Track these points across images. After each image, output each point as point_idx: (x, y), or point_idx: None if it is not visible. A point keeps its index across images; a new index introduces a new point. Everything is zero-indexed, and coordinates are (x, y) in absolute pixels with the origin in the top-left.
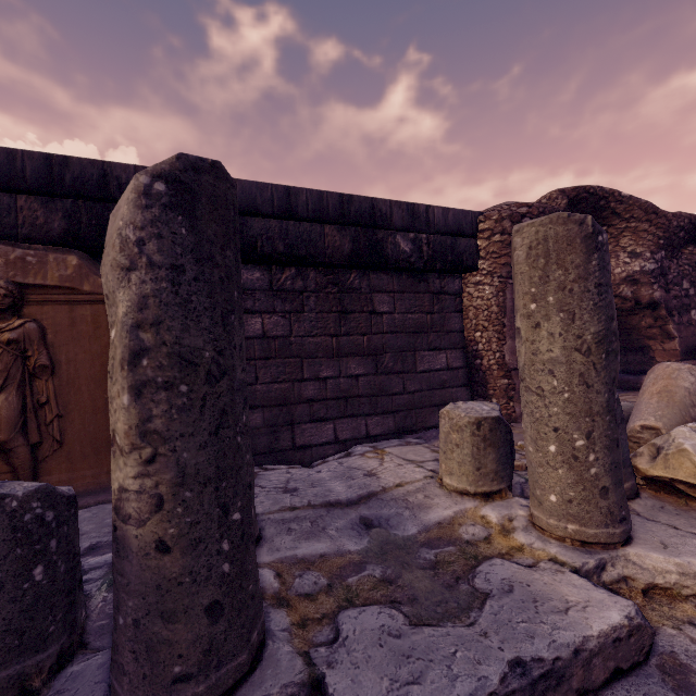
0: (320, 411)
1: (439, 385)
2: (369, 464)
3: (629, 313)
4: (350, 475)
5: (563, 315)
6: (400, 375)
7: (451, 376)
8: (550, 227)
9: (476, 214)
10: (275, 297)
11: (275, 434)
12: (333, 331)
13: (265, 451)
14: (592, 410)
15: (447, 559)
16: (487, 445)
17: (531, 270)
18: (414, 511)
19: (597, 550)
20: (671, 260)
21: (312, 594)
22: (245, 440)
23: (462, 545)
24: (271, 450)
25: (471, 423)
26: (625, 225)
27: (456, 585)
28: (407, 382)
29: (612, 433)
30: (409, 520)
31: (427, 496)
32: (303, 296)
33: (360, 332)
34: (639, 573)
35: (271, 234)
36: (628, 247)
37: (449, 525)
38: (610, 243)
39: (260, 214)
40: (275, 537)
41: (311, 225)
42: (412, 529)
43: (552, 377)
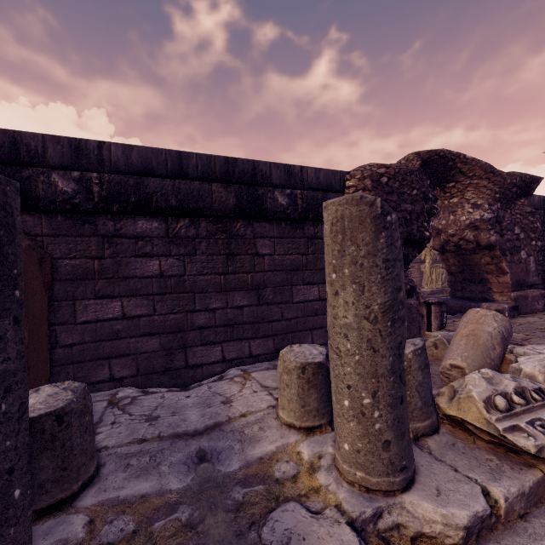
0: (209, 336)
1: (312, 313)
2: (231, 390)
3: (472, 252)
4: (210, 402)
5: (355, 287)
6: (279, 305)
7: (323, 306)
8: (346, 207)
9: (344, 173)
10: (171, 243)
11: (171, 356)
12: (221, 270)
13: (162, 370)
14: (377, 372)
15: (252, 500)
16: (311, 386)
17: (332, 243)
18: (244, 445)
19: (378, 497)
20: (505, 210)
21: (114, 543)
22: (3, 429)
23: (271, 484)
24: (167, 369)
25: (297, 367)
26: (469, 182)
27: (247, 532)
28: (285, 311)
29: (396, 392)
30: (236, 454)
31: (262, 428)
32: (196, 242)
33: (245, 270)
34: (411, 521)
35: (165, 191)
36: (471, 199)
37: (269, 461)
38: (457, 195)
39: (155, 175)
40: (110, 475)
41: (200, 184)
42: (235, 464)
43: (347, 341)
